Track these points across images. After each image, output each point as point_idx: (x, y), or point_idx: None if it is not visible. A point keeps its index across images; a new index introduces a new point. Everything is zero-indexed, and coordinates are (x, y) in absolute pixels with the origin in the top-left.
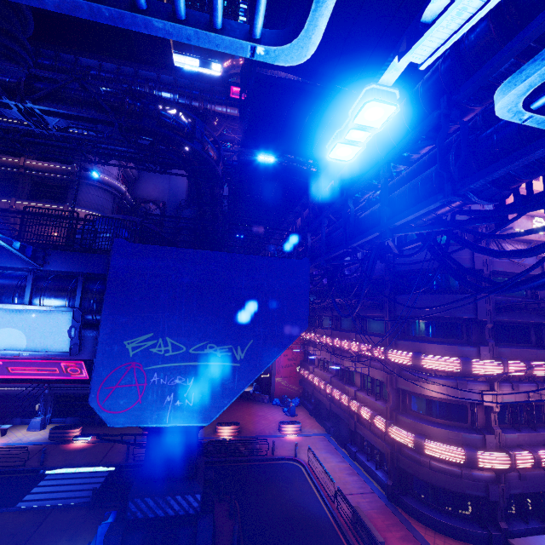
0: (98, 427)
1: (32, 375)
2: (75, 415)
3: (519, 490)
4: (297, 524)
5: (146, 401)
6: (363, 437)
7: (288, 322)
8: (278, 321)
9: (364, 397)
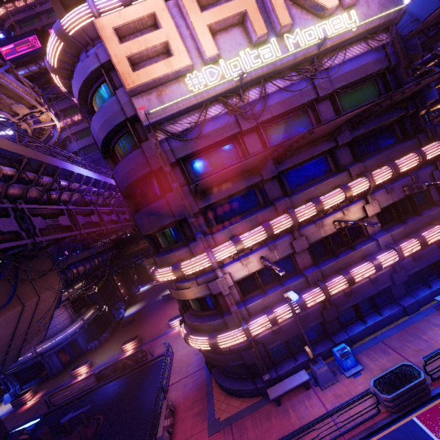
0: (51, 379)
1: None
2: (36, 377)
3: (277, 342)
4: (132, 426)
5: None
6: None
7: None
8: None
9: None
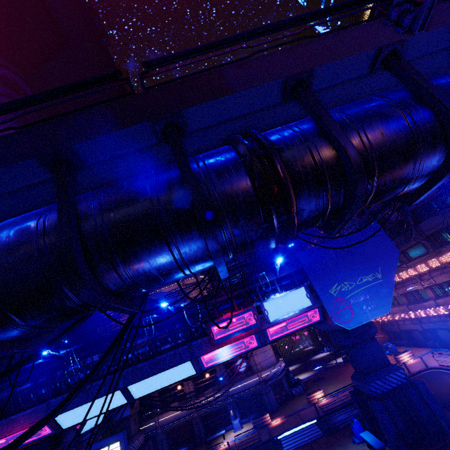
0: (273, 413)
1: (296, 327)
2: (253, 412)
3: None
4: None
5: (356, 312)
6: None
7: (388, 252)
8: (383, 254)
9: (444, 299)
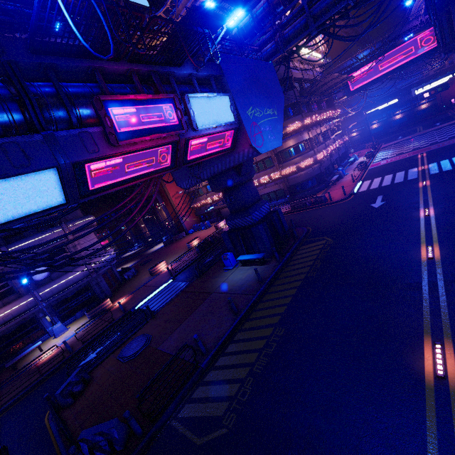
0: (110, 299)
1: (213, 149)
2: (79, 309)
3: (324, 167)
4: None
5: (265, 140)
6: (261, 197)
7: (279, 95)
8: (277, 95)
9: (258, 174)
